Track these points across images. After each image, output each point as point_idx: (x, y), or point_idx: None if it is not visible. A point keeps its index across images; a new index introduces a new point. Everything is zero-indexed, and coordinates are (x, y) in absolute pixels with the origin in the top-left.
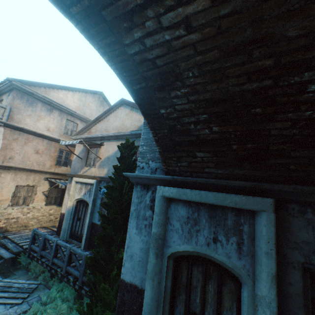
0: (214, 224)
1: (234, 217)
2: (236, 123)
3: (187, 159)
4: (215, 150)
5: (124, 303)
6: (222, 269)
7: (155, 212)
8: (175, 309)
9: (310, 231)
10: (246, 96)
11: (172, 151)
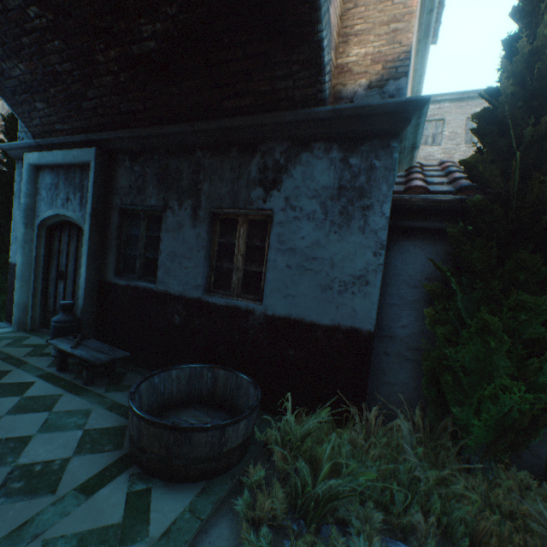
0: (69, 185)
1: (81, 175)
2: (29, 58)
3: (36, 115)
4: (45, 98)
5: (14, 283)
6: (80, 229)
7: (24, 183)
8: (51, 274)
9: (126, 177)
10: (4, 23)
11: (18, 105)
